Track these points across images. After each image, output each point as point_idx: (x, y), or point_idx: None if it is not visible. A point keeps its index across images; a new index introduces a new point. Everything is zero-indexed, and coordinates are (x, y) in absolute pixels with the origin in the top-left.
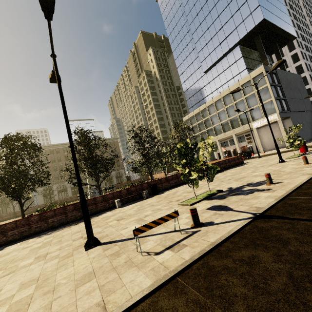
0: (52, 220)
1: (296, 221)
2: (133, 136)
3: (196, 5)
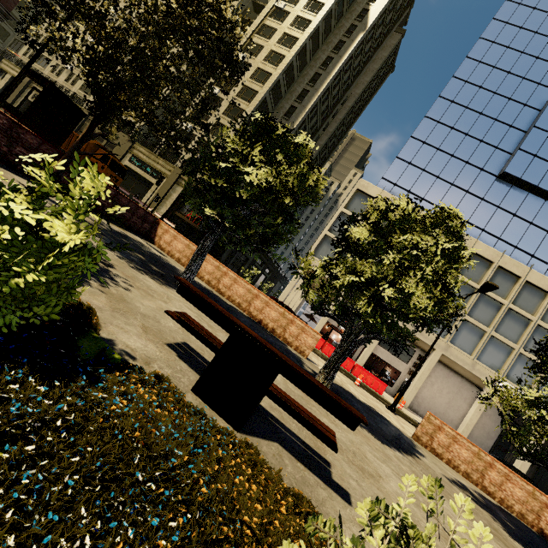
0: None
1: None
2: None
3: None
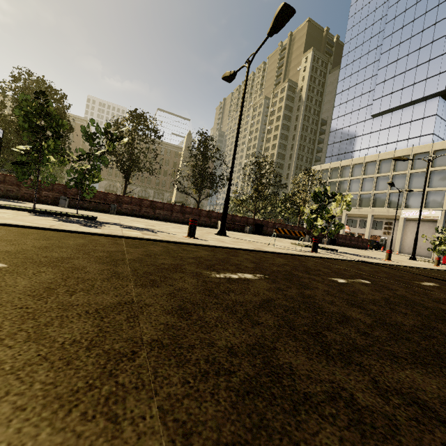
0: (160, 212)
1: (394, 269)
2: (254, 164)
3: (407, 12)
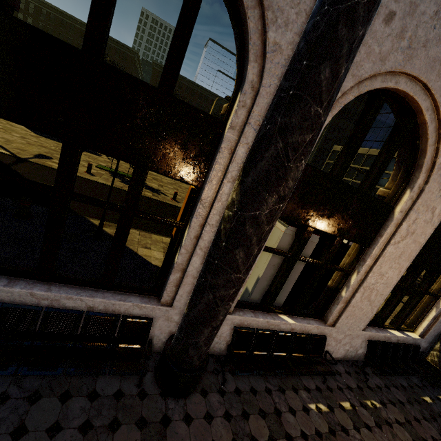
0: None
1: None
2: None
3: None
